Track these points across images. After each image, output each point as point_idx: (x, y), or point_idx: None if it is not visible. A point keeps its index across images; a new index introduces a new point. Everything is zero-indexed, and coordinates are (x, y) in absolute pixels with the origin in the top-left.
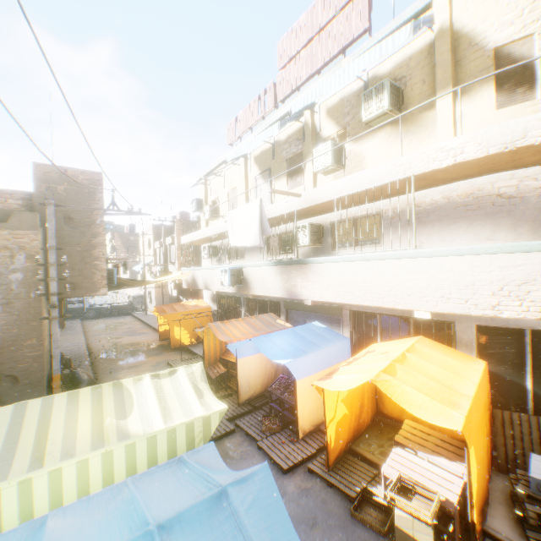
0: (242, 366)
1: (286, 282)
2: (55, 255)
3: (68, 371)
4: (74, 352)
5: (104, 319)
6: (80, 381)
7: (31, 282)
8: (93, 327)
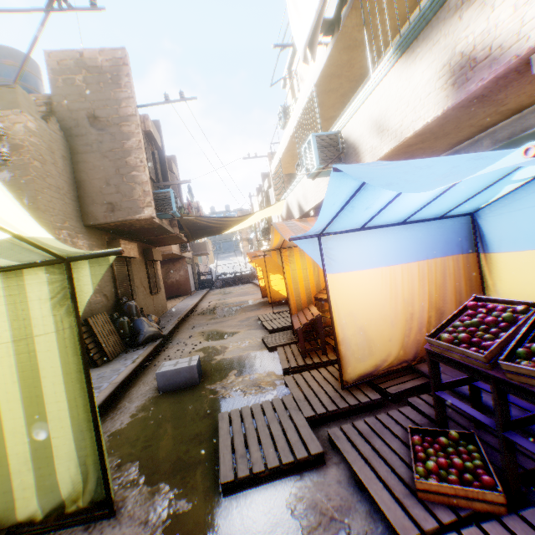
0: (342, 293)
1: (450, 55)
2: None
3: (125, 319)
4: (179, 310)
5: (227, 288)
6: (138, 332)
7: (21, 184)
8: (214, 293)
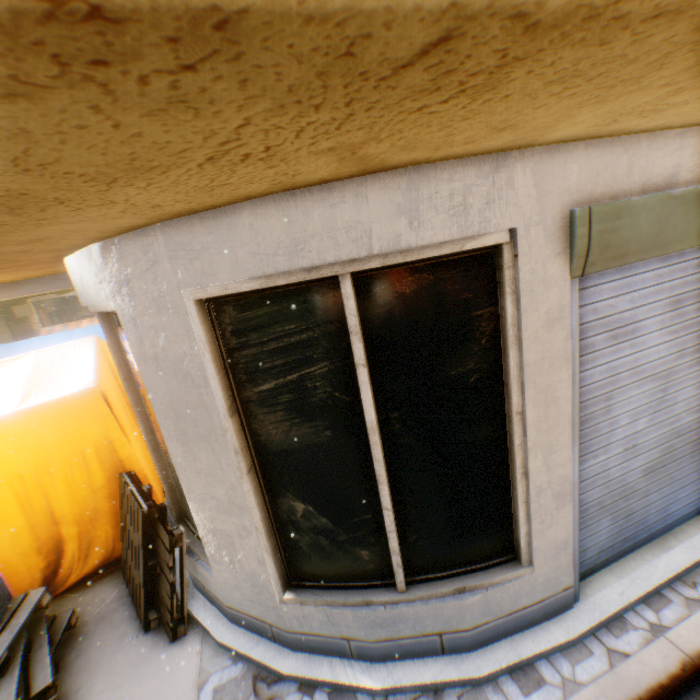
0: None
1: None
2: None
3: None
4: None
5: None
6: None
7: None
8: None
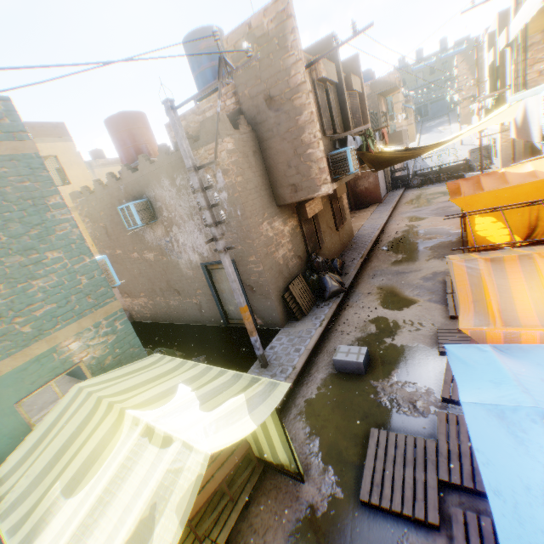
0: None
1: None
2: (195, 179)
3: (314, 276)
4: (364, 238)
5: (426, 188)
6: (324, 289)
7: (234, 200)
8: (408, 200)
